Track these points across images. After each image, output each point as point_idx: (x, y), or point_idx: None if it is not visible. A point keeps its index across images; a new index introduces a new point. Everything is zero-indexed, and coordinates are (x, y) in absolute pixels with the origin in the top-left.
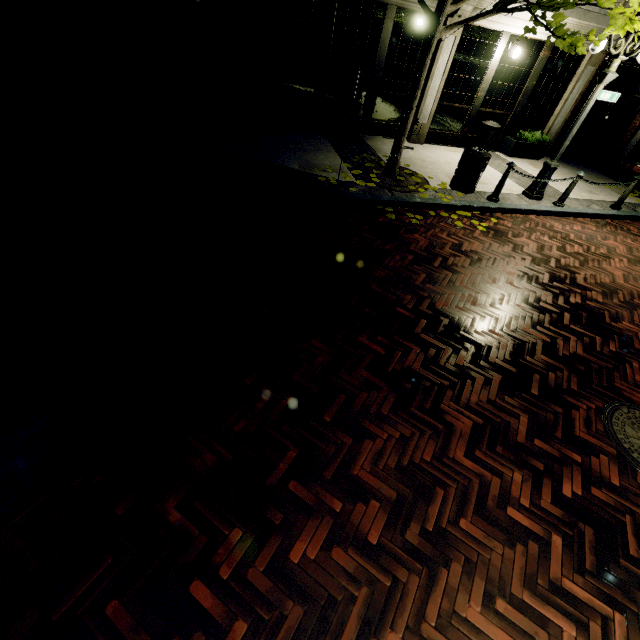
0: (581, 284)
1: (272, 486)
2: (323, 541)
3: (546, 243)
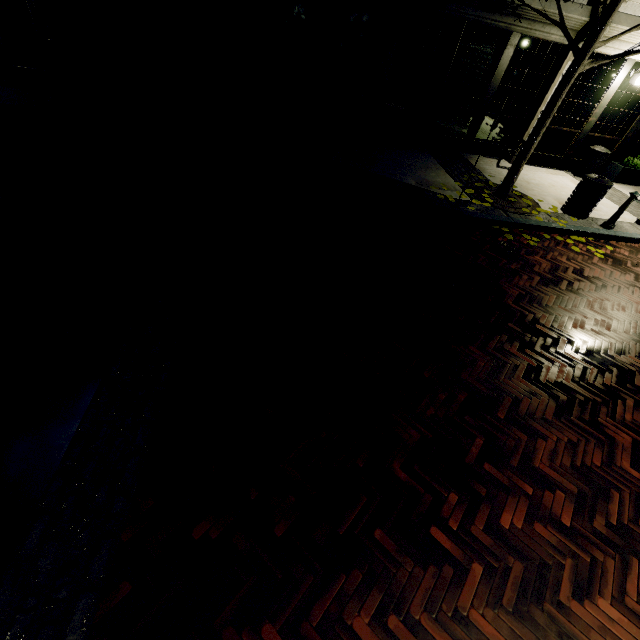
0: None
1: (470, 464)
2: (524, 516)
3: None
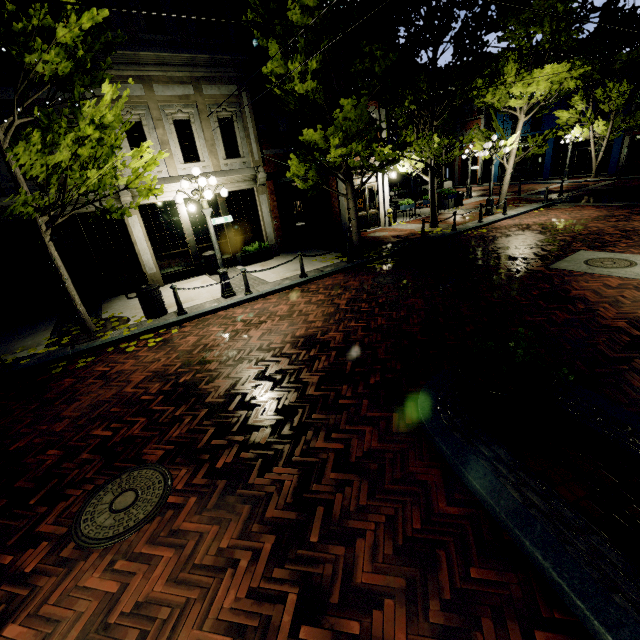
0: (208, 359)
1: None
2: None
3: (210, 333)
